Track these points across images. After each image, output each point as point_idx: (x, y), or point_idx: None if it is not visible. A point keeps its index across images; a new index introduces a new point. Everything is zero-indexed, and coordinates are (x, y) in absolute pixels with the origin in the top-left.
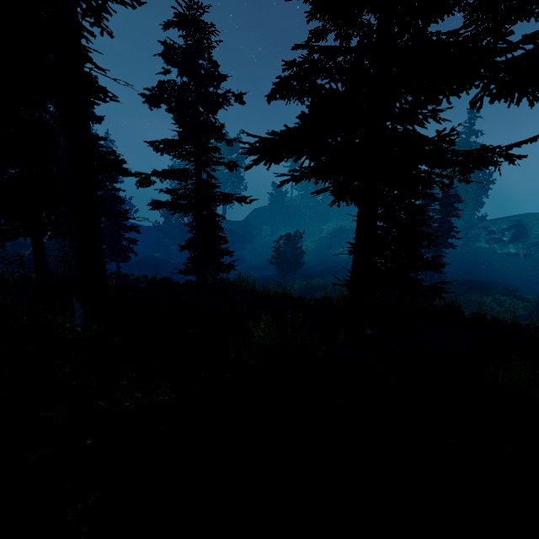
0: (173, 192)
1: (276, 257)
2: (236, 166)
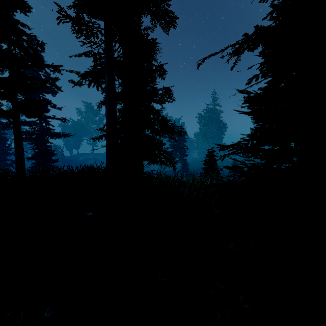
0: None
1: None
2: (65, 119)
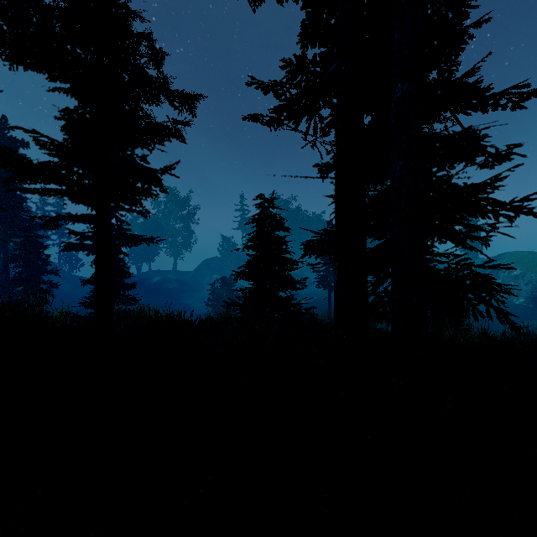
0: (74, 232)
1: (212, 299)
2: (148, 213)
